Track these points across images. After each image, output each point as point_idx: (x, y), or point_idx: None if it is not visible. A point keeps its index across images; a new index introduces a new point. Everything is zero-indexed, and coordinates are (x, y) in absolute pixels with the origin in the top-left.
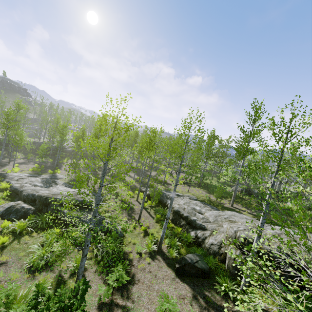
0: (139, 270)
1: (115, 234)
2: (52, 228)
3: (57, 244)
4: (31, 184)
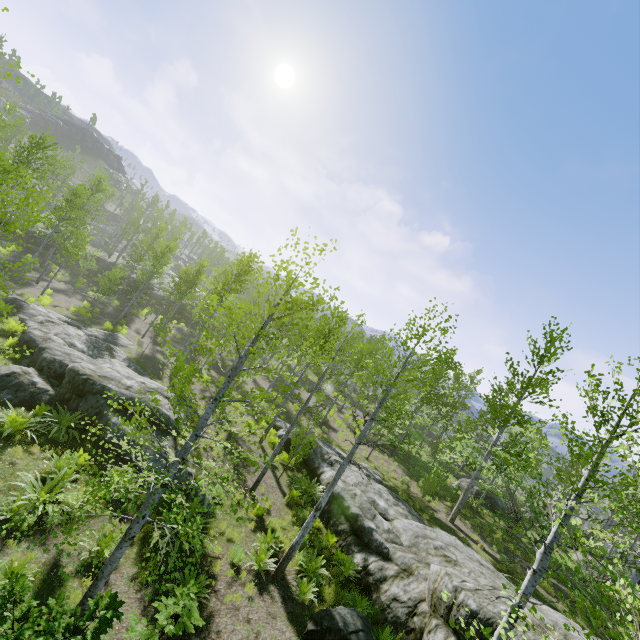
0: (225, 607)
1: (199, 504)
2: (75, 447)
3: (74, 487)
4: (66, 340)
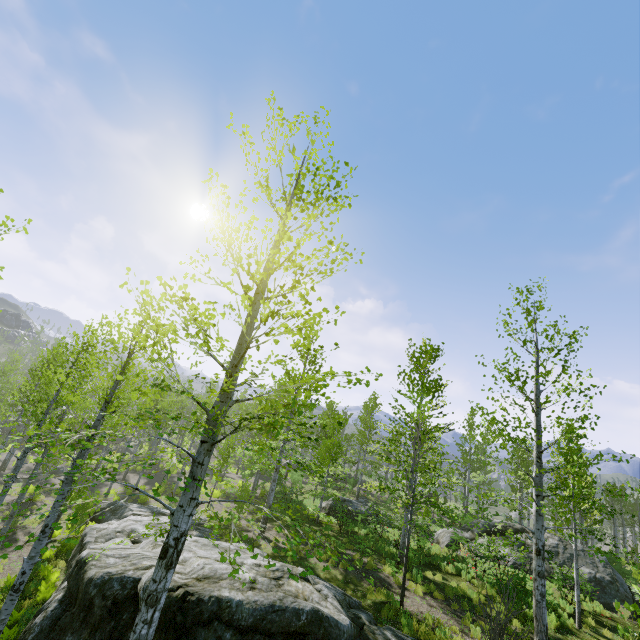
0: None
1: None
2: None
3: None
4: None
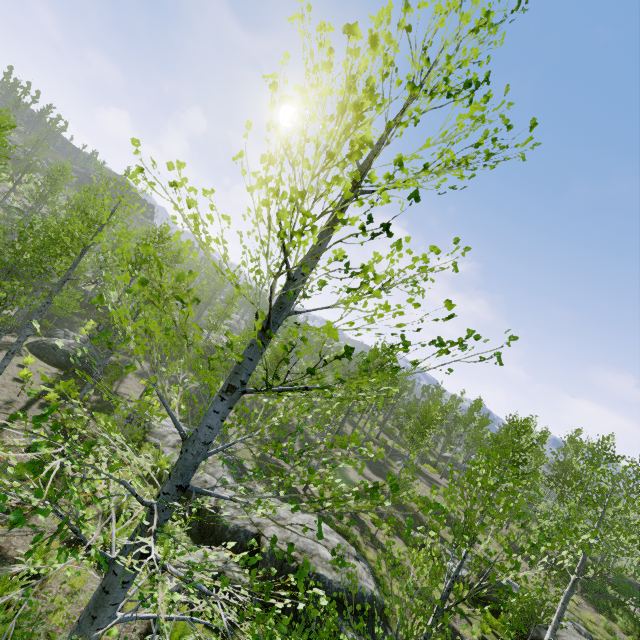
0: None
1: None
2: None
3: None
4: (216, 476)
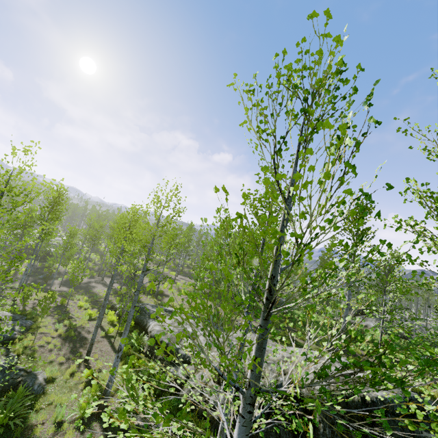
0: None
1: (23, 390)
2: None
3: None
4: None
